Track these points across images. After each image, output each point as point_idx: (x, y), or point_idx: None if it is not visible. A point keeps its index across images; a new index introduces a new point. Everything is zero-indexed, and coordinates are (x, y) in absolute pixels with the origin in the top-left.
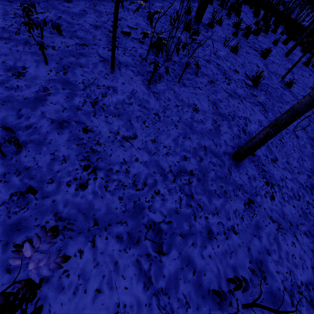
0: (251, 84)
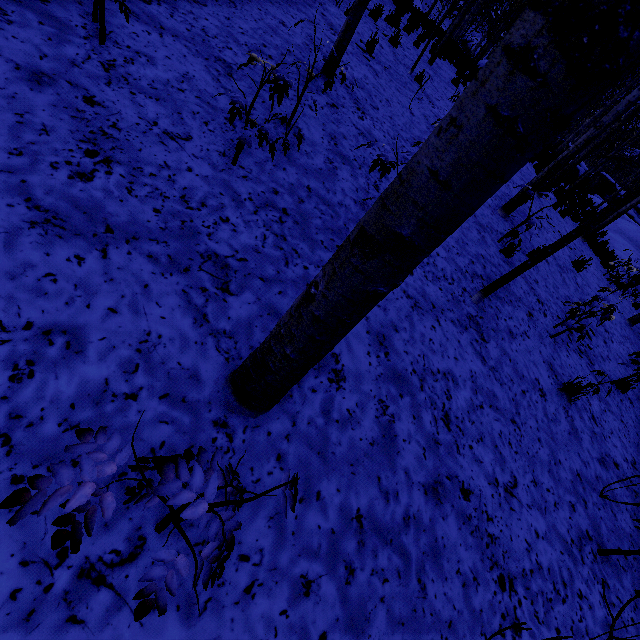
0: (365, 48)
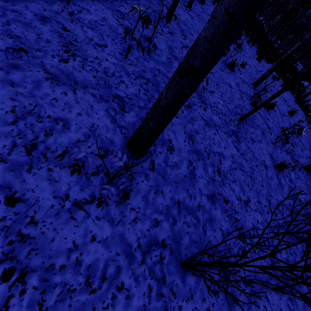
0: (187, 5)
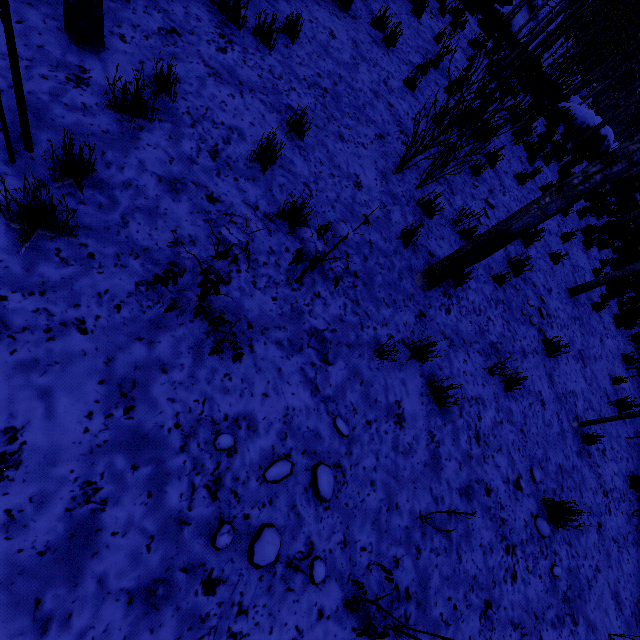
0: (549, 531)
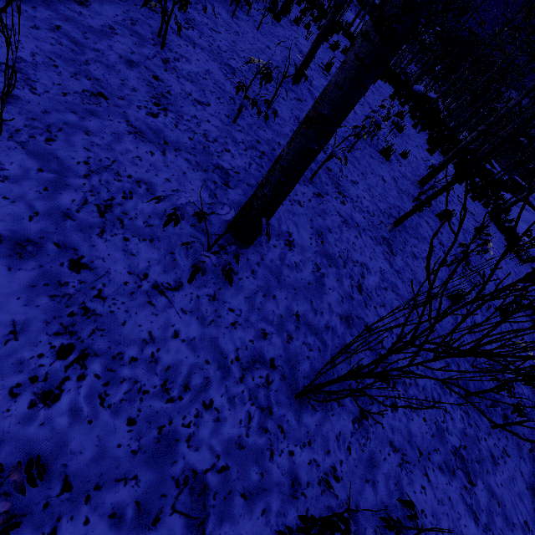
0: (324, 67)
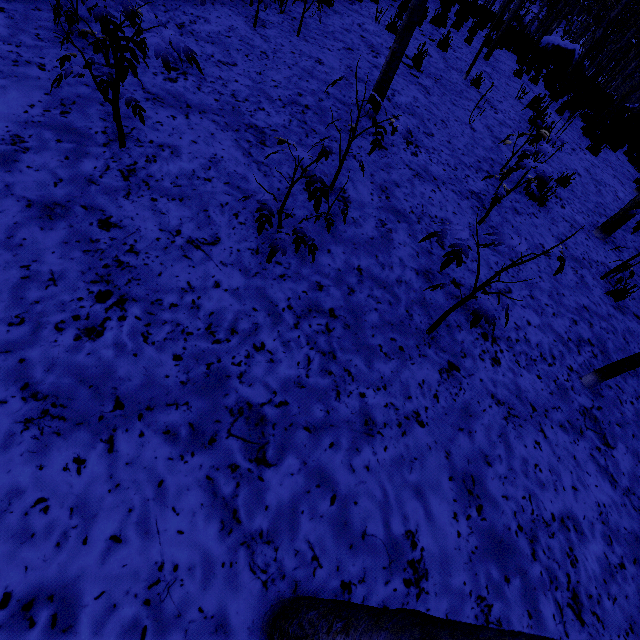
0: (411, 64)
